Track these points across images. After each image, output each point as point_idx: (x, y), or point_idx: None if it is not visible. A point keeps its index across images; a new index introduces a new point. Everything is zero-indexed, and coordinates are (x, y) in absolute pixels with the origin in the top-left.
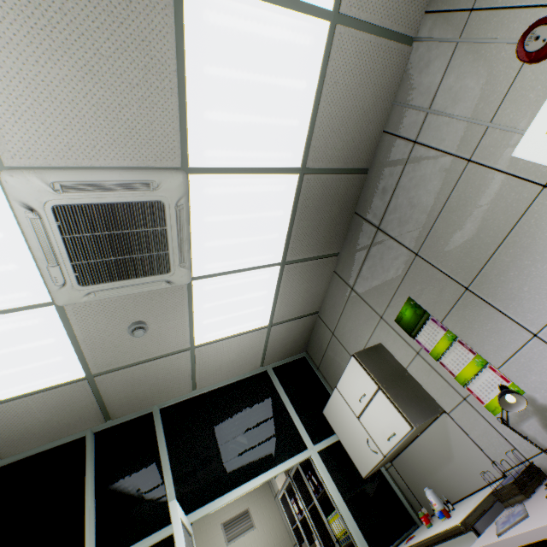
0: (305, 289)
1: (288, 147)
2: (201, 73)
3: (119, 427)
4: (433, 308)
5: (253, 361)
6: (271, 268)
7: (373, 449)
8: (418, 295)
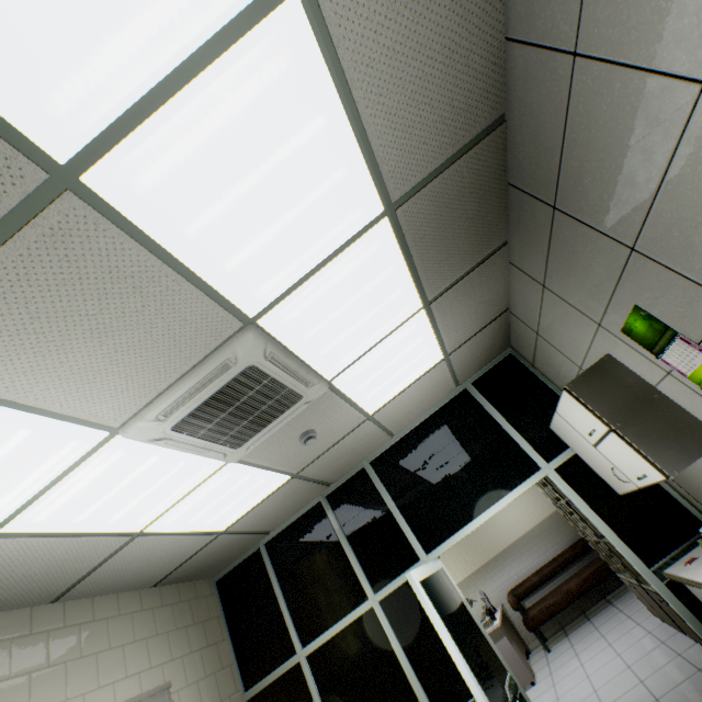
0: (474, 304)
1: (350, 206)
2: (187, 241)
3: (342, 488)
4: (681, 325)
5: (444, 389)
6: (413, 319)
7: (622, 478)
8: (650, 305)
